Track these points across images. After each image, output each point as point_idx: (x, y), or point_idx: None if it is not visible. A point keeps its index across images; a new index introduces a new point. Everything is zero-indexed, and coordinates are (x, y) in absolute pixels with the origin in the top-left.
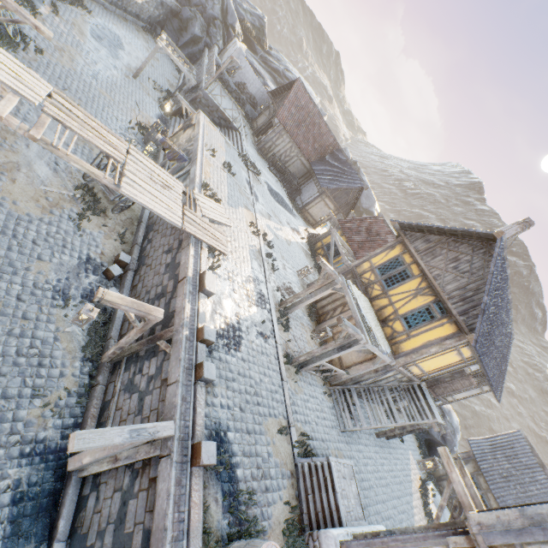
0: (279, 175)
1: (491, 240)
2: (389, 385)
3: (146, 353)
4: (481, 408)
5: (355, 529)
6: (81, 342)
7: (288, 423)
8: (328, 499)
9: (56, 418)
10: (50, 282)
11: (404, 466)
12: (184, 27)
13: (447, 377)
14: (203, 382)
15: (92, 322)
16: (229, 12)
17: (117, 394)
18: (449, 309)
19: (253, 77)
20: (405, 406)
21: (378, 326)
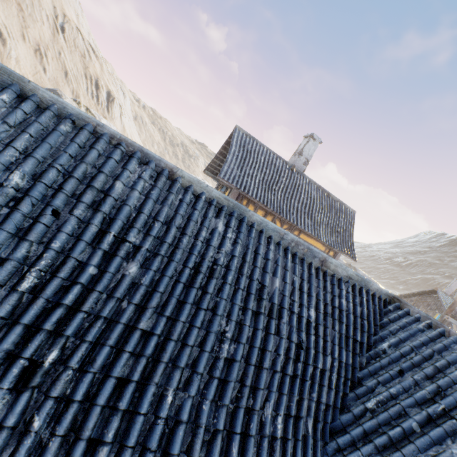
0: None
1: (436, 292)
2: None
3: None
4: None
5: None
6: None
7: None
8: None
9: None
10: None
11: None
12: None
13: None
14: None
15: None
16: None
17: None
18: None
19: None
20: None
21: None
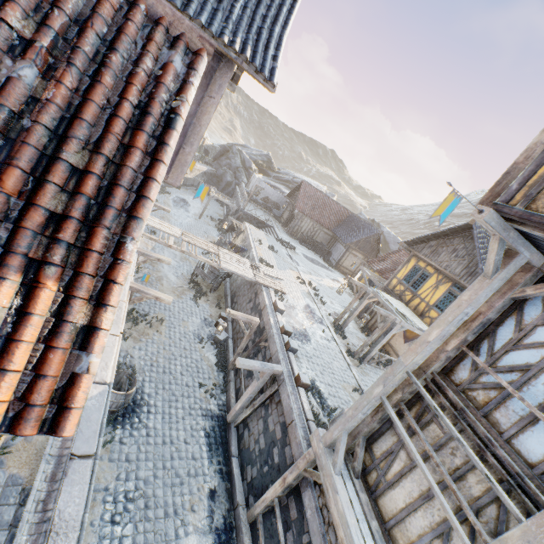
0: (310, 247)
1: (471, 228)
2: None
3: (254, 354)
4: None
5: None
6: (214, 361)
7: (360, 389)
8: None
9: (213, 399)
10: (191, 331)
11: None
12: (220, 180)
13: None
14: (291, 352)
15: (217, 351)
16: (246, 160)
17: (243, 381)
18: (464, 286)
19: (272, 191)
20: None
21: (415, 317)
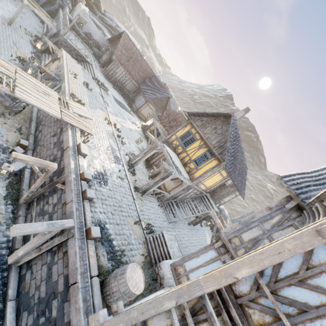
0: (120, 92)
1: (229, 117)
2: (191, 197)
3: (49, 193)
4: (240, 209)
5: (178, 260)
6: (2, 194)
7: (139, 220)
8: (163, 250)
9: None
10: None
11: (203, 237)
12: None
13: (218, 189)
14: (87, 200)
15: (8, 182)
16: None
17: (34, 218)
18: (214, 153)
19: (96, 29)
20: (199, 205)
21: (182, 167)
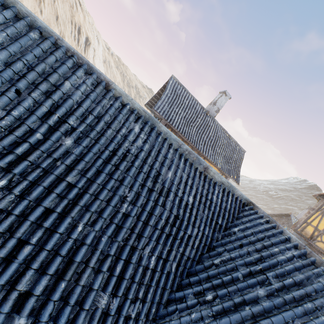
0: None
1: (290, 215)
2: None
3: None
4: None
5: None
6: None
7: None
8: None
9: None
10: None
11: None
12: None
13: None
14: None
15: None
16: None
17: None
18: None
19: None
20: None
21: None
